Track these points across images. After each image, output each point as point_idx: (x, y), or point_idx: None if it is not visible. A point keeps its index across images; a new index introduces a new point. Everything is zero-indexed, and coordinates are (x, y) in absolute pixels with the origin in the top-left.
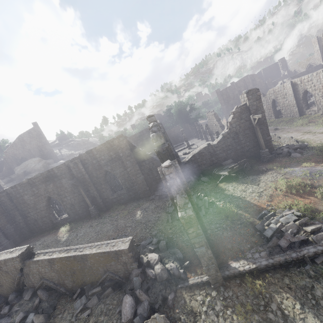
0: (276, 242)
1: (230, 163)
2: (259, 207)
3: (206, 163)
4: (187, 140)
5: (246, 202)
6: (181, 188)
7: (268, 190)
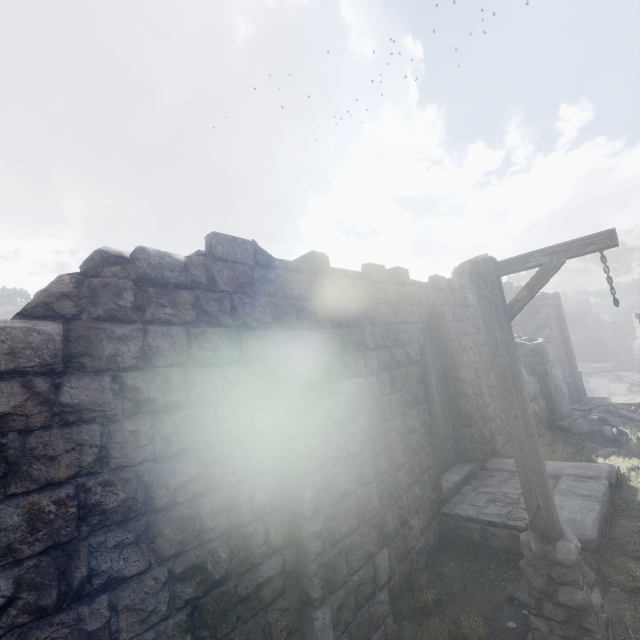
0: None
1: None
2: None
3: None
4: None
5: None
6: None
7: None
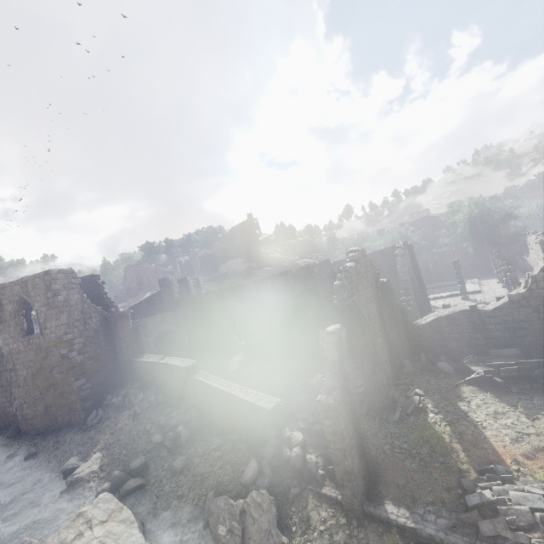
0: (475, 520)
1: (512, 356)
2: (494, 455)
3: (459, 340)
4: (463, 282)
5: (479, 436)
6: (337, 366)
7: (543, 437)
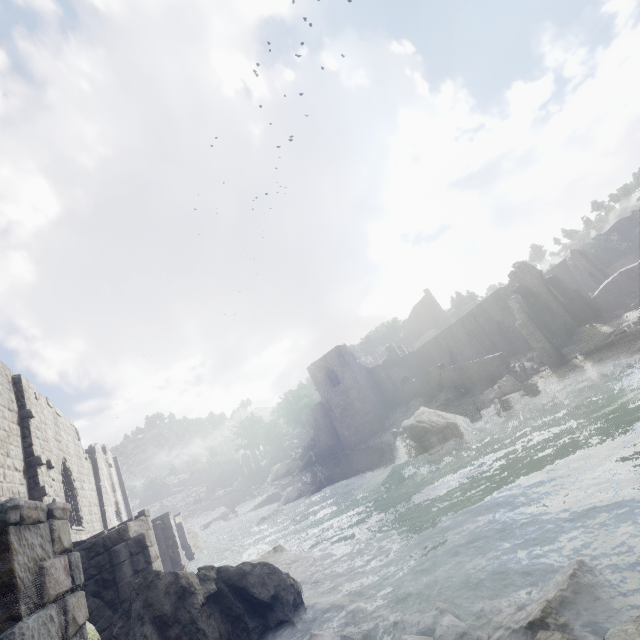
0: (607, 339)
1: None
2: (625, 322)
3: (627, 293)
4: None
5: (622, 321)
6: (520, 310)
7: None
